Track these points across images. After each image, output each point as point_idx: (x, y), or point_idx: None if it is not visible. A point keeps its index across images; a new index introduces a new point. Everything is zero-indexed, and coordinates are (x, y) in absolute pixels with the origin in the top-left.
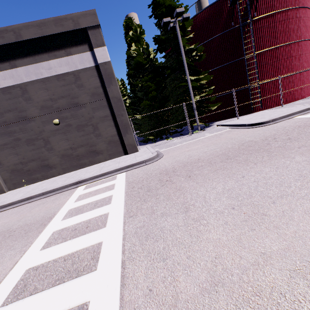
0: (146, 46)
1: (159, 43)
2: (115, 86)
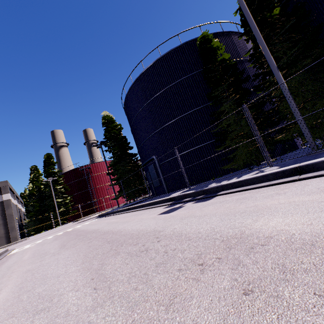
0: (41, 182)
1: (44, 185)
2: (11, 209)
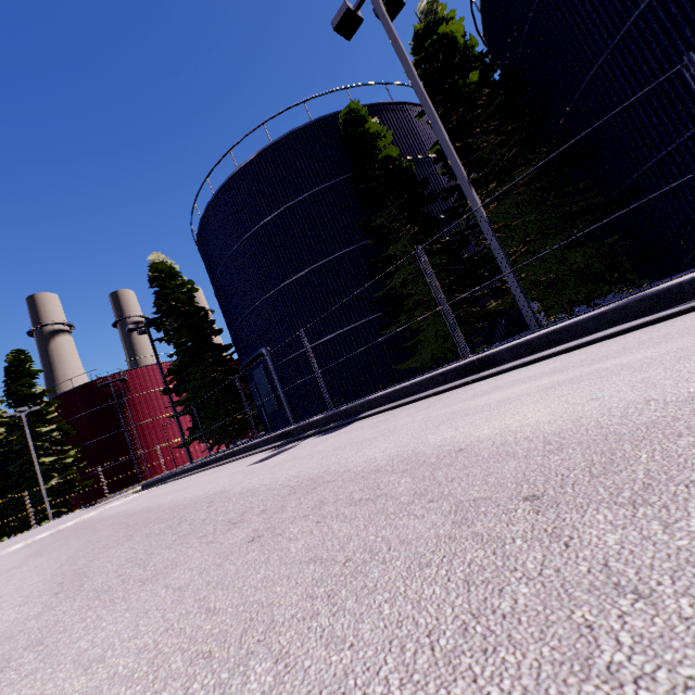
0: None
1: (8, 425)
2: None
